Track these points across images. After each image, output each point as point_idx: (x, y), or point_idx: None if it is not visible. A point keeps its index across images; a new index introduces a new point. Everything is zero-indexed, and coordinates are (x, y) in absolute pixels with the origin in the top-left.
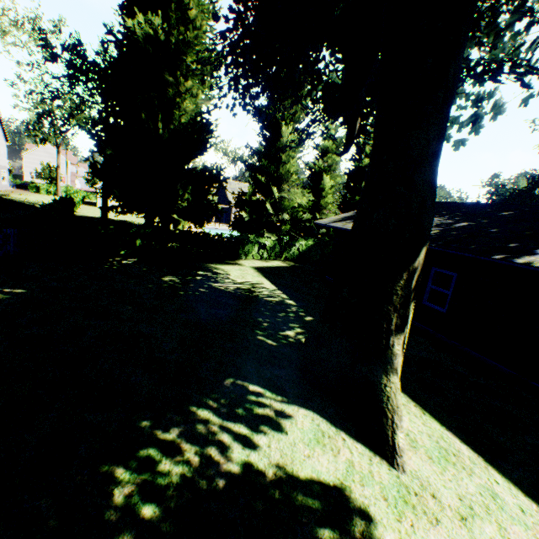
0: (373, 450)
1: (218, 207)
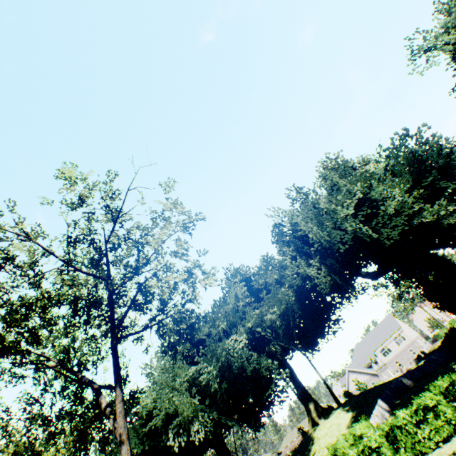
0: None
1: None
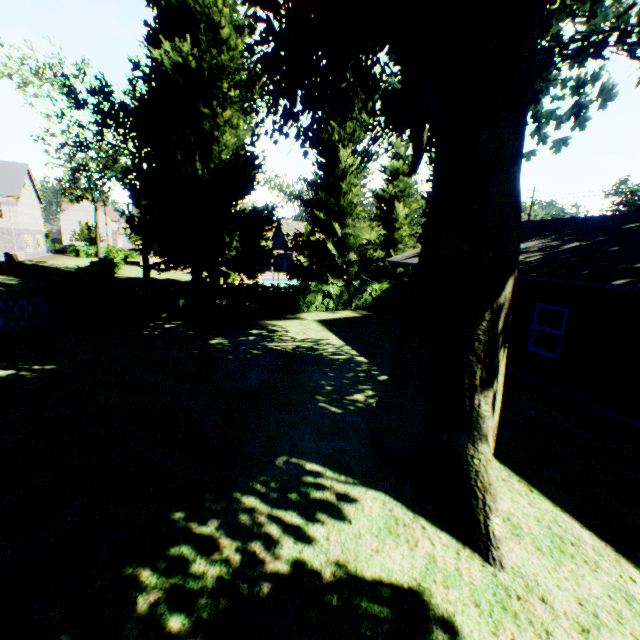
0: (462, 540)
1: (273, 253)
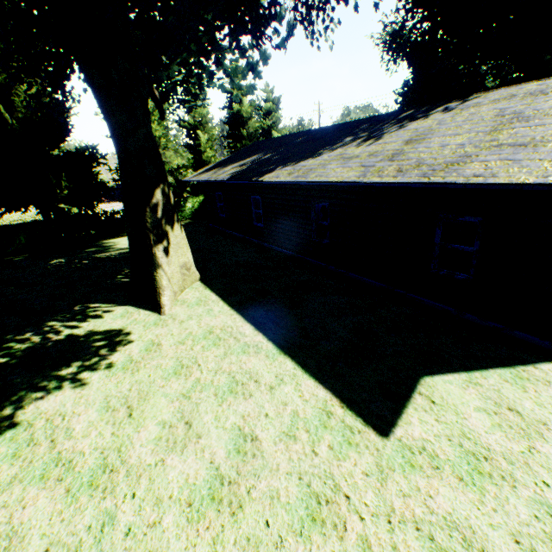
0: (155, 311)
1: (108, 186)
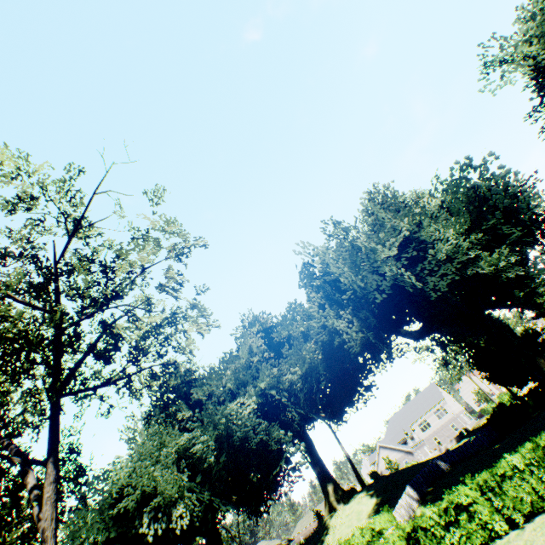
0: None
1: None
